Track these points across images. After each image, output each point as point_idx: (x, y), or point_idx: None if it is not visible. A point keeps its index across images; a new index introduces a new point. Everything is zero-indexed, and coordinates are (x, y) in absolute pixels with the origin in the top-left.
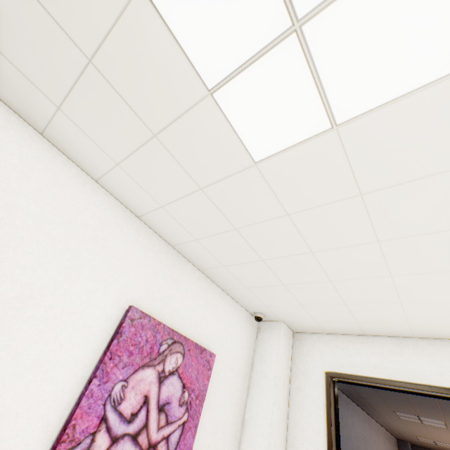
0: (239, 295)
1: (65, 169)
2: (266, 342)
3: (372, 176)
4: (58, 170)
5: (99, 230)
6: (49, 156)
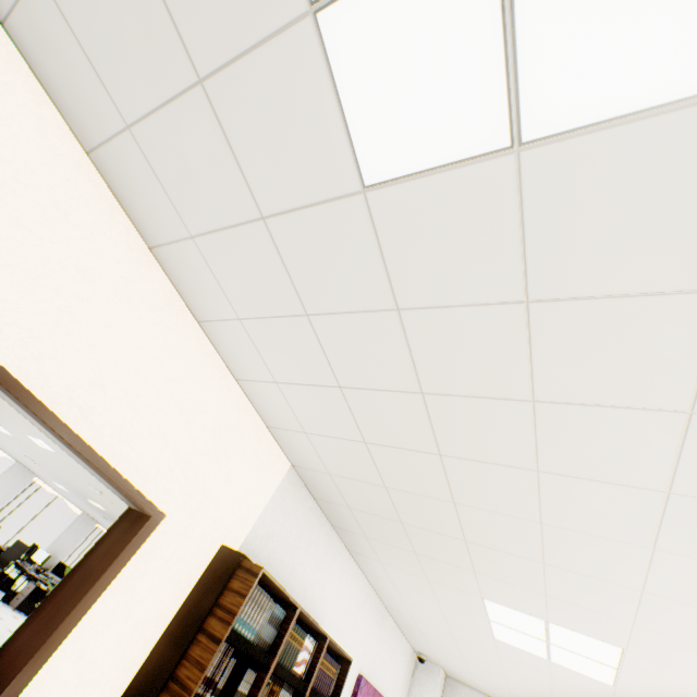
0: (415, 641)
1: (351, 569)
2: (423, 684)
3: (560, 676)
4: (349, 573)
5: (356, 613)
6: (347, 564)
